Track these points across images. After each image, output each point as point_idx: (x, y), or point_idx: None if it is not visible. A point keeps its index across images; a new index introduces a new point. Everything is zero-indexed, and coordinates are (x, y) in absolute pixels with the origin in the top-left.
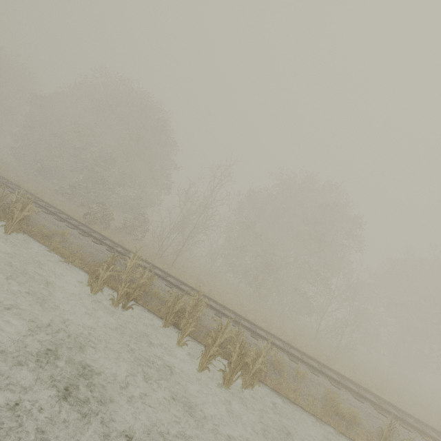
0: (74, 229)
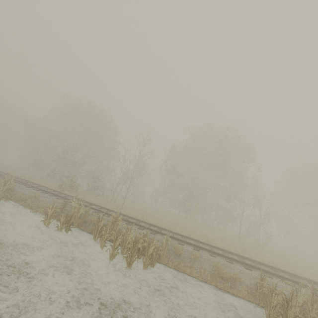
0: (45, 193)
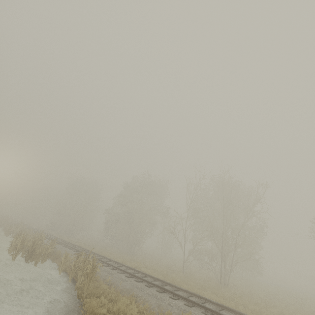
0: None
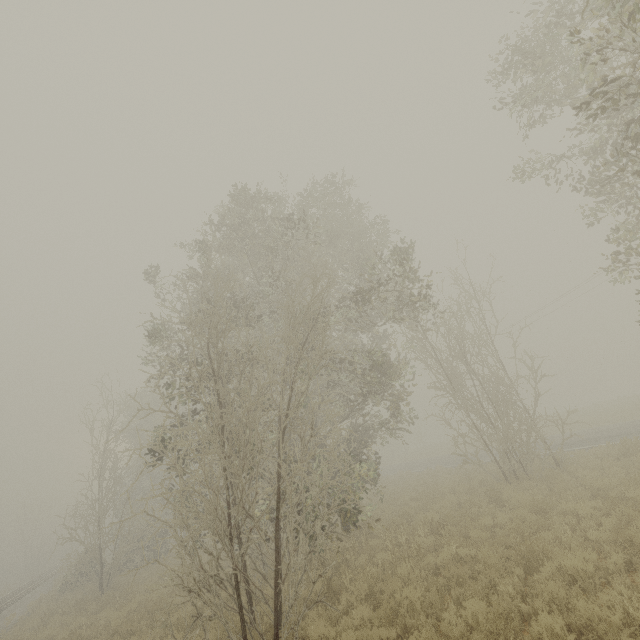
0: None
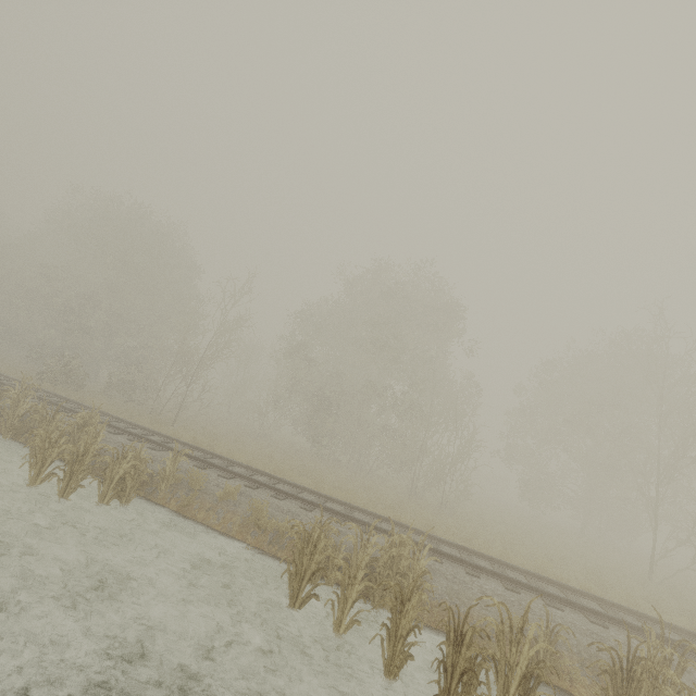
0: None
